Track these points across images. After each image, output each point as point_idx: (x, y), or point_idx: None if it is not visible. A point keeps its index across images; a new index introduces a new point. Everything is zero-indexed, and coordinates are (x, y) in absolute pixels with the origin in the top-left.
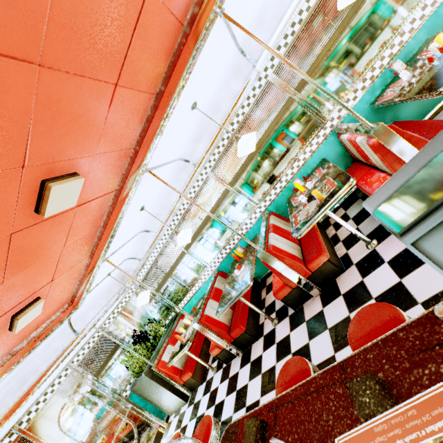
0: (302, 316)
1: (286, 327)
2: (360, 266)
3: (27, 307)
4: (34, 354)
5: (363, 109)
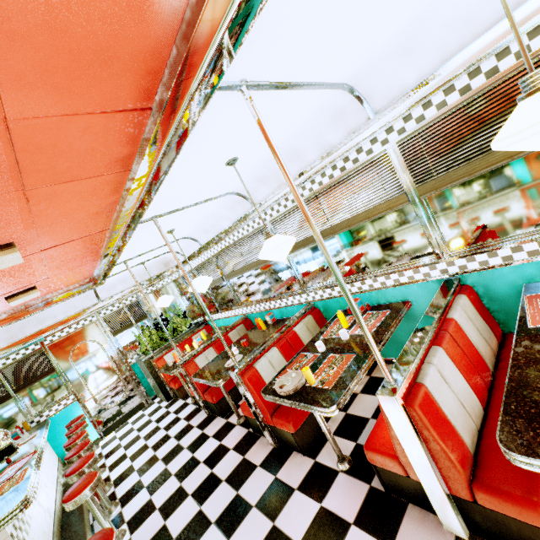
0: (249, 447)
1: (237, 439)
2: (313, 470)
3: (20, 293)
4: (55, 305)
5: (511, 281)
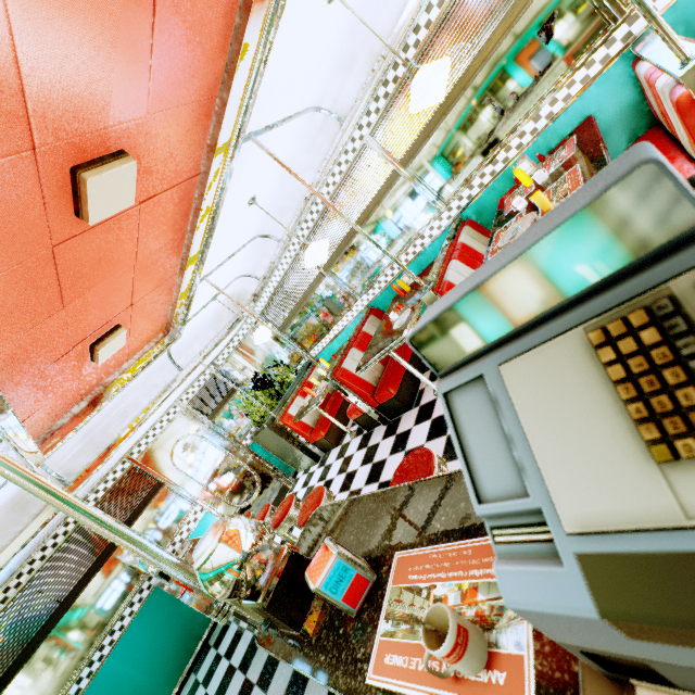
0: None
1: None
2: None
3: (106, 337)
4: (132, 388)
5: None
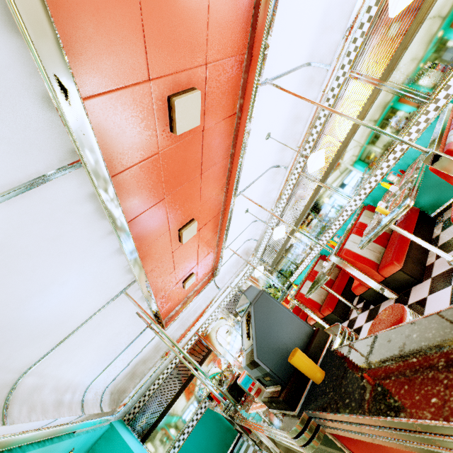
0: (376, 313)
1: (364, 318)
2: (433, 281)
3: (188, 278)
4: (198, 298)
5: None
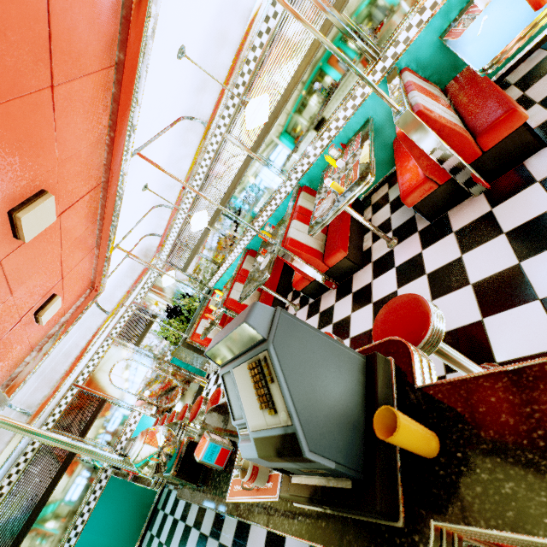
0: (318, 307)
1: (304, 314)
2: (375, 265)
3: (46, 305)
4: (71, 333)
5: (429, 42)
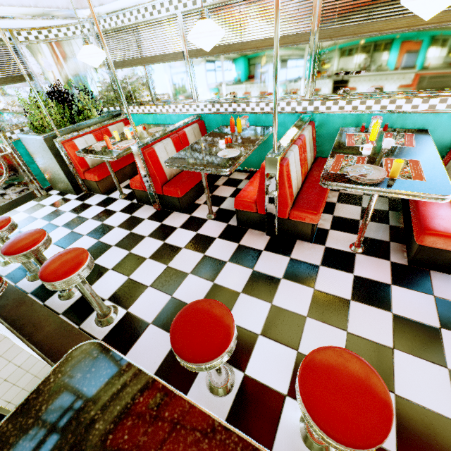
0: (239, 236)
1: (218, 230)
2: (329, 253)
3: None
4: None
5: None
